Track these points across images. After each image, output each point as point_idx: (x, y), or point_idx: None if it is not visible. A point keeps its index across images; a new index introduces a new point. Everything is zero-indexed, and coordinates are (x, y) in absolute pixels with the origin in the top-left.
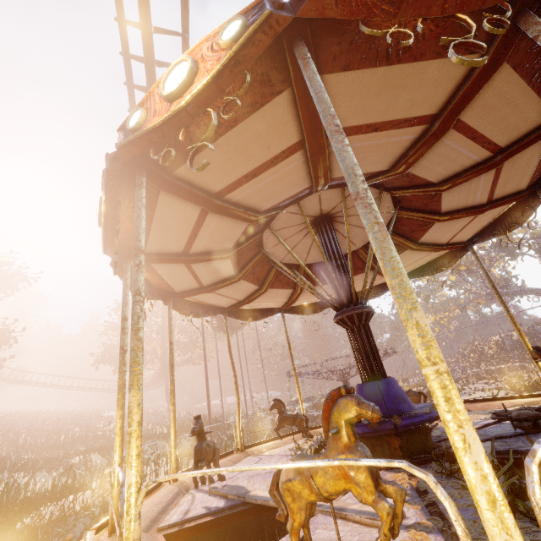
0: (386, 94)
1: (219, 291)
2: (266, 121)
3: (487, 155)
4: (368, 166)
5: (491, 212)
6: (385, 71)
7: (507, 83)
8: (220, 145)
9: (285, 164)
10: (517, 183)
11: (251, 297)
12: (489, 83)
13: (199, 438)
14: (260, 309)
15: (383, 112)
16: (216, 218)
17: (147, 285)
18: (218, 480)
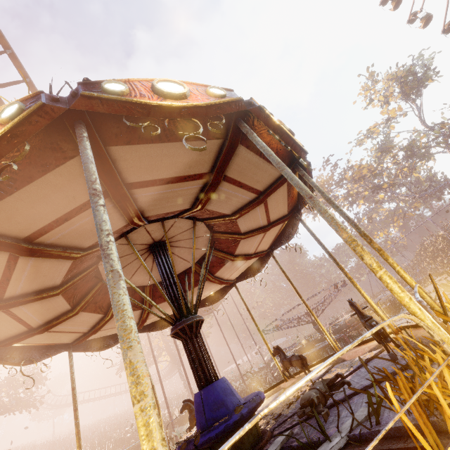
0: (39, 204)
1: (105, 327)
2: None
3: (201, 181)
4: None
5: (277, 194)
6: (13, 198)
7: (138, 151)
8: None
9: (22, 265)
10: (267, 174)
11: (141, 318)
12: (120, 159)
13: None
14: (171, 315)
15: (55, 211)
16: (22, 306)
17: (38, 350)
18: None
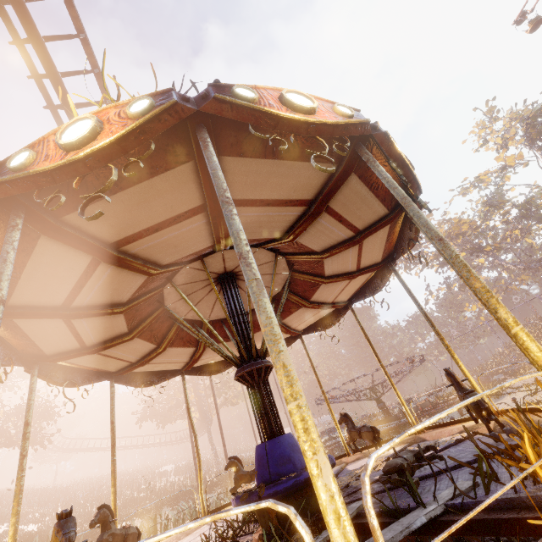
0: (137, 208)
1: (154, 361)
2: (49, 255)
3: (302, 209)
4: (188, 248)
5: (376, 237)
6: (116, 198)
7: (249, 165)
8: (27, 279)
9: (100, 273)
10: (372, 212)
11: (193, 357)
12: (229, 172)
13: (103, 528)
14: (223, 360)
15: (149, 219)
16: (83, 319)
17: (80, 373)
18: None
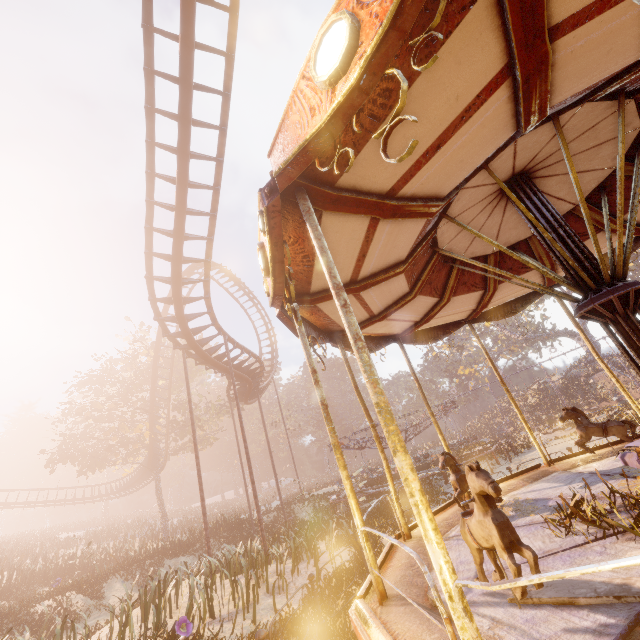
0: None
1: (365, 292)
2: None
3: None
4: None
5: None
6: None
7: None
8: None
9: None
10: None
11: (393, 307)
12: None
13: (491, 503)
14: (372, 338)
15: None
16: (496, 105)
17: None
18: (500, 579)
